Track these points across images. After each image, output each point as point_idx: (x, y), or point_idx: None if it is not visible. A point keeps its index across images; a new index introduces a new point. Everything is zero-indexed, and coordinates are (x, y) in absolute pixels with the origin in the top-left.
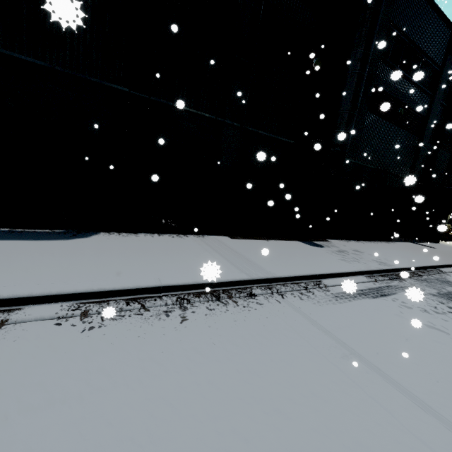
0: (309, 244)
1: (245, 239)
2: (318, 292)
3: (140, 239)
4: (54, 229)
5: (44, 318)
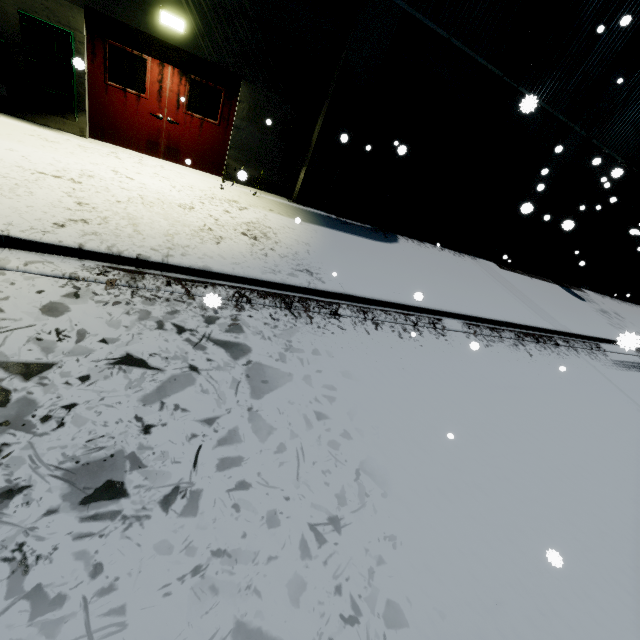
0: (571, 293)
1: (512, 272)
2: (600, 354)
3: (434, 252)
4: (361, 222)
5: (459, 330)
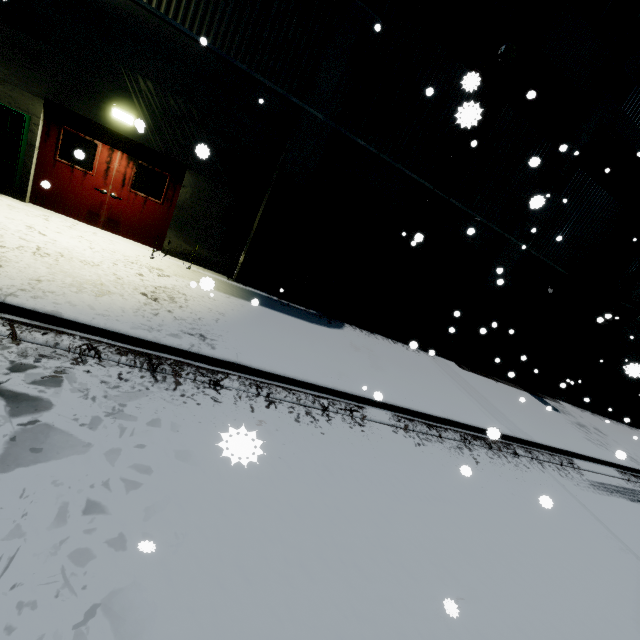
0: (542, 402)
1: (474, 373)
2: (574, 472)
3: (383, 343)
4: (307, 307)
5: (385, 422)
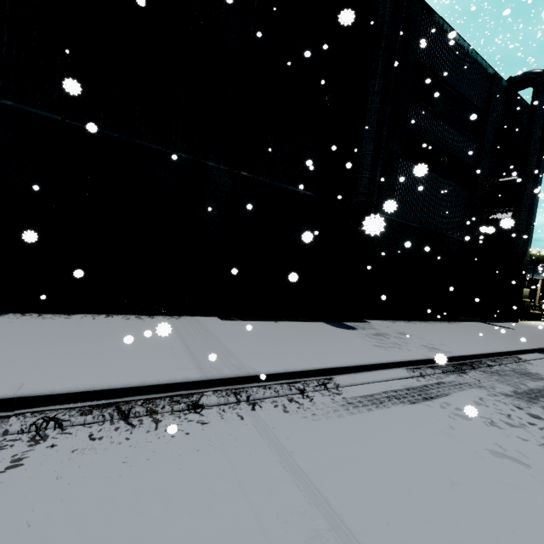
0: (336, 326)
1: (242, 321)
2: (322, 396)
3: (67, 321)
4: None
5: None
